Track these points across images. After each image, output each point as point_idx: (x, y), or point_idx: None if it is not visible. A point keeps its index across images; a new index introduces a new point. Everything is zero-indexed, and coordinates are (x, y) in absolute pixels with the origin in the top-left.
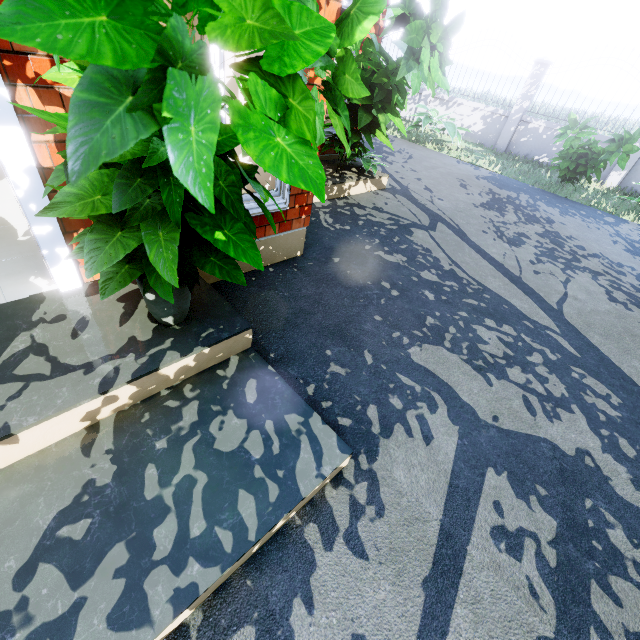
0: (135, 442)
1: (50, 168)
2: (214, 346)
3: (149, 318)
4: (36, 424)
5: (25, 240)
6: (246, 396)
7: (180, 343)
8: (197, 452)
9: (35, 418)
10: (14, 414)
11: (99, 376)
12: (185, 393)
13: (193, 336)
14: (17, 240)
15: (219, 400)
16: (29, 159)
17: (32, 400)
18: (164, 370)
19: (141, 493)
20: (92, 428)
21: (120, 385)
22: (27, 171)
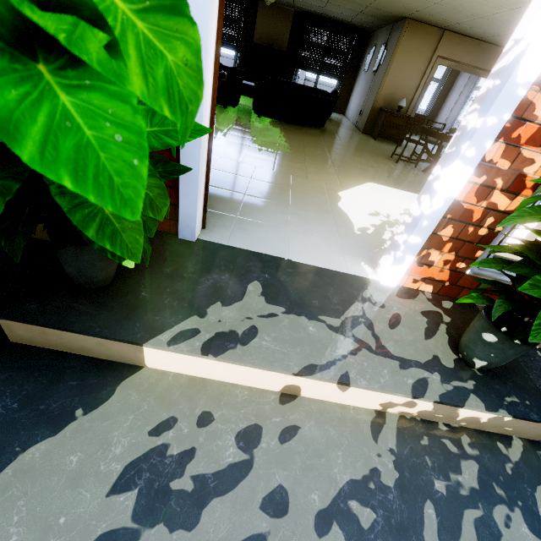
0: (415, 461)
1: (458, 201)
2: (516, 419)
3: (449, 346)
4: (364, 388)
5: (358, 234)
6: (537, 505)
7: (483, 392)
8: (479, 533)
9: (365, 383)
10: (352, 368)
11: (411, 377)
12: (463, 443)
13: (496, 393)
14: (354, 232)
15: (502, 483)
16: (456, 191)
17: (363, 364)
18: (462, 410)
19: (420, 530)
20: (379, 414)
21: (428, 399)
22: (446, 199)
